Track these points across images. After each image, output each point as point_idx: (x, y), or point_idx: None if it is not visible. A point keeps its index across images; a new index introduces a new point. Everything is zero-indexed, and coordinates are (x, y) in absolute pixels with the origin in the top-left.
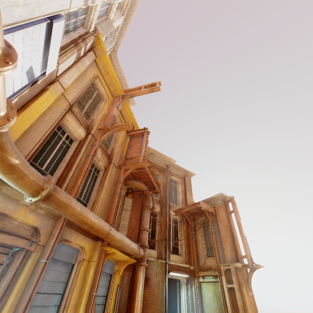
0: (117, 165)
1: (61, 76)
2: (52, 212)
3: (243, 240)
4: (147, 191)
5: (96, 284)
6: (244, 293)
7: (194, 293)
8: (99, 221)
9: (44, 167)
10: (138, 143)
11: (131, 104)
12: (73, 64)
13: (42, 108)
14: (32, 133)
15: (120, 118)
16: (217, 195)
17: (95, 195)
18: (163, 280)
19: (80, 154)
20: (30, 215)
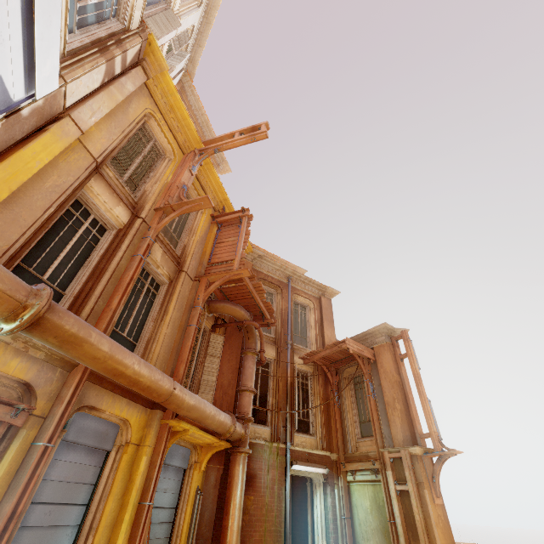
0: (194, 275)
1: (76, 108)
2: (59, 356)
3: (424, 406)
4: (250, 321)
5: (150, 486)
6: (427, 501)
7: (339, 502)
8: (149, 372)
9: (48, 276)
10: (231, 236)
11: (224, 172)
12: (102, 88)
13: (36, 163)
14: (16, 209)
15: (198, 191)
16: (377, 327)
17: (151, 328)
18: (281, 480)
19: (119, 252)
20: (14, 360)
